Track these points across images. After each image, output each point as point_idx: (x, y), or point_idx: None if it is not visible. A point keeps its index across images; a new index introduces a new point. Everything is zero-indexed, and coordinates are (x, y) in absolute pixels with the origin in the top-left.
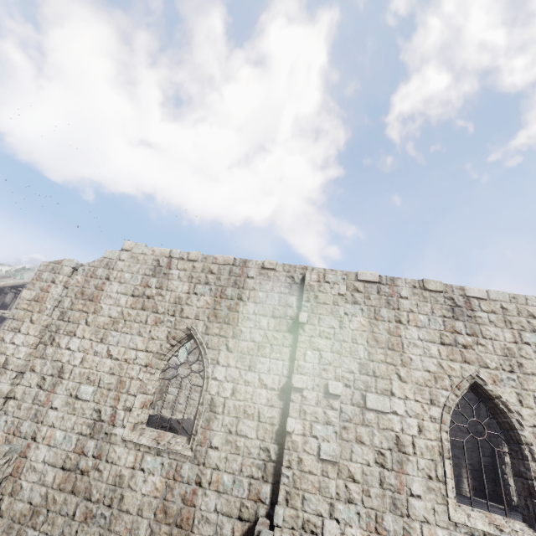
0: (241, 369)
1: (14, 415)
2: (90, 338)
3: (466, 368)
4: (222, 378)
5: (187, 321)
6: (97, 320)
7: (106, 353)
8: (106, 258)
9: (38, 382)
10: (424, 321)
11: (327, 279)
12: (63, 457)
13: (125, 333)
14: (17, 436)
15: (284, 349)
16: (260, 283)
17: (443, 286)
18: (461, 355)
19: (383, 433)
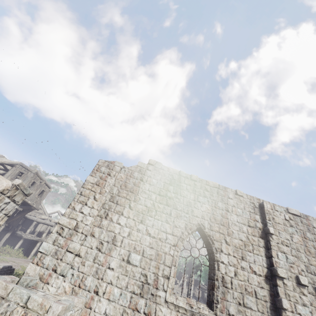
0: (237, 258)
1: (79, 270)
2: (134, 219)
3: None
4: (226, 262)
5: (197, 218)
6: (137, 206)
7: (146, 231)
8: (139, 166)
9: (97, 245)
10: None
11: (276, 209)
12: (121, 311)
13: (157, 219)
14: (82, 288)
15: (260, 248)
16: (237, 203)
17: None
18: None
19: None
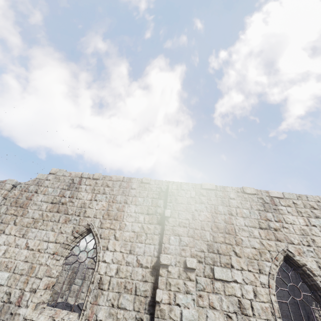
0: (124, 253)
1: None
2: (15, 234)
3: (279, 245)
4: (109, 260)
5: (88, 219)
6: (23, 220)
7: (25, 245)
8: (38, 178)
9: None
10: (246, 213)
11: (183, 187)
12: None
13: (41, 230)
14: None
15: (155, 236)
16: (140, 192)
17: (255, 190)
18: (274, 235)
19: (229, 298)
